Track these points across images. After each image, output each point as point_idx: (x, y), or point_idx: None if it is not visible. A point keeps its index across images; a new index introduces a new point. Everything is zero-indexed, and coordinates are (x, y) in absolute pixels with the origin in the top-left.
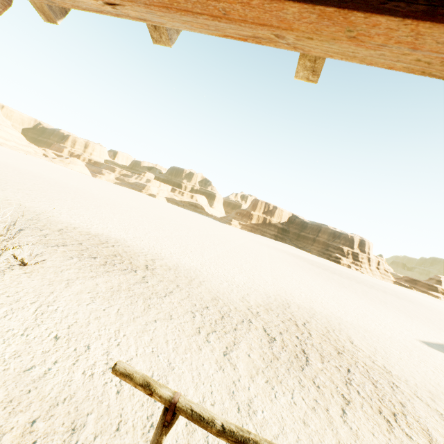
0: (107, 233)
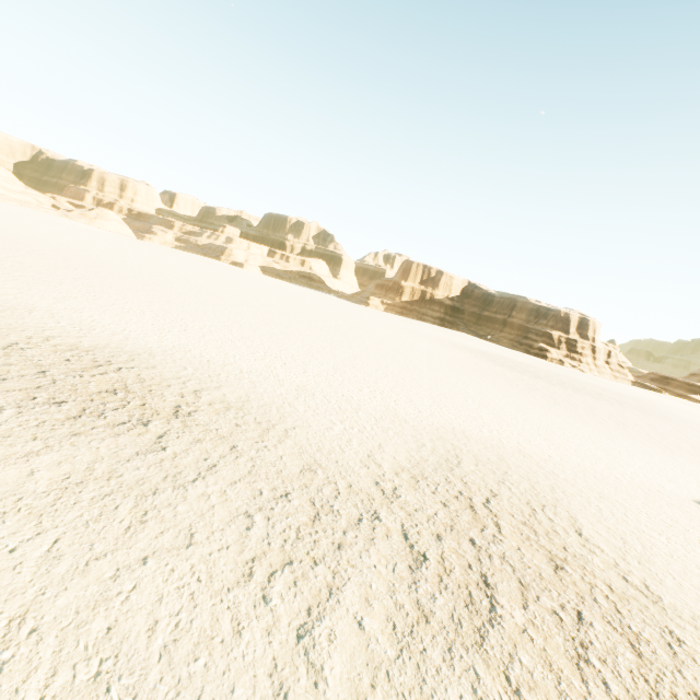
0: (119, 342)
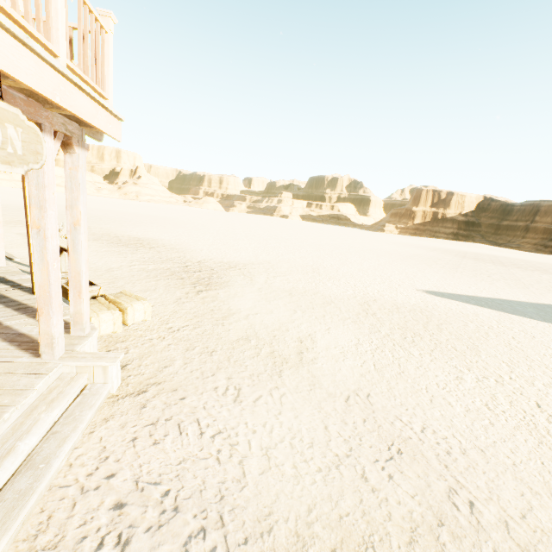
0: (153, 237)
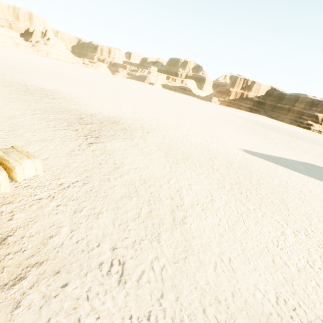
0: (57, 89)
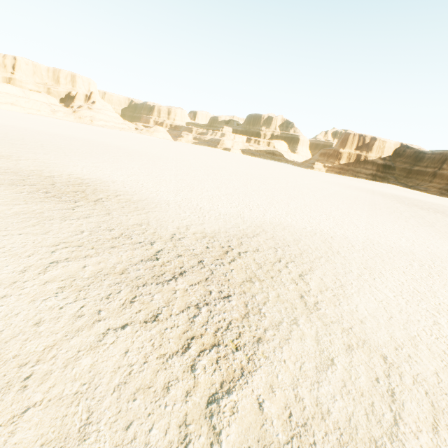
0: (103, 177)
